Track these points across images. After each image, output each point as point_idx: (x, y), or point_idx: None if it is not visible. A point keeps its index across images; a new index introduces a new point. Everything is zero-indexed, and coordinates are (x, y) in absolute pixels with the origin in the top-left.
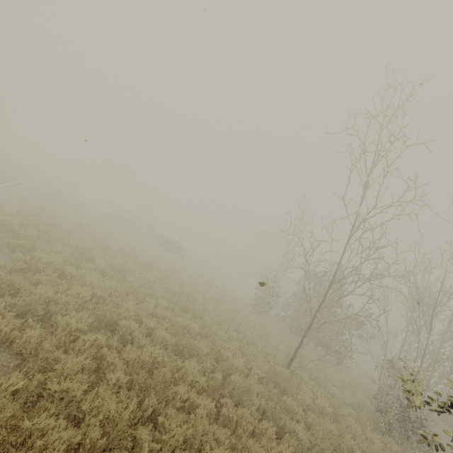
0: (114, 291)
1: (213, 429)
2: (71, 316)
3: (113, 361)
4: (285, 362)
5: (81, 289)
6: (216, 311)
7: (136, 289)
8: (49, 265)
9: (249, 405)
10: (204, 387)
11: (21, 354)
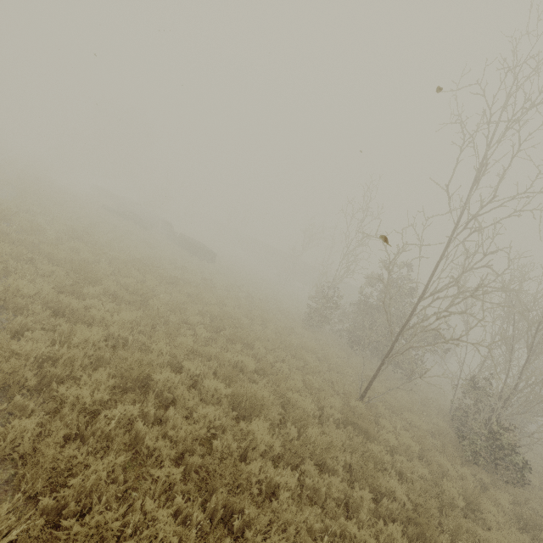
0: (136, 325)
1: (304, 517)
2: (81, 382)
3: (156, 444)
4: (356, 392)
5: (89, 334)
6: (267, 334)
7: (165, 316)
8: (35, 298)
9: (333, 463)
10: (280, 453)
11: (11, 459)
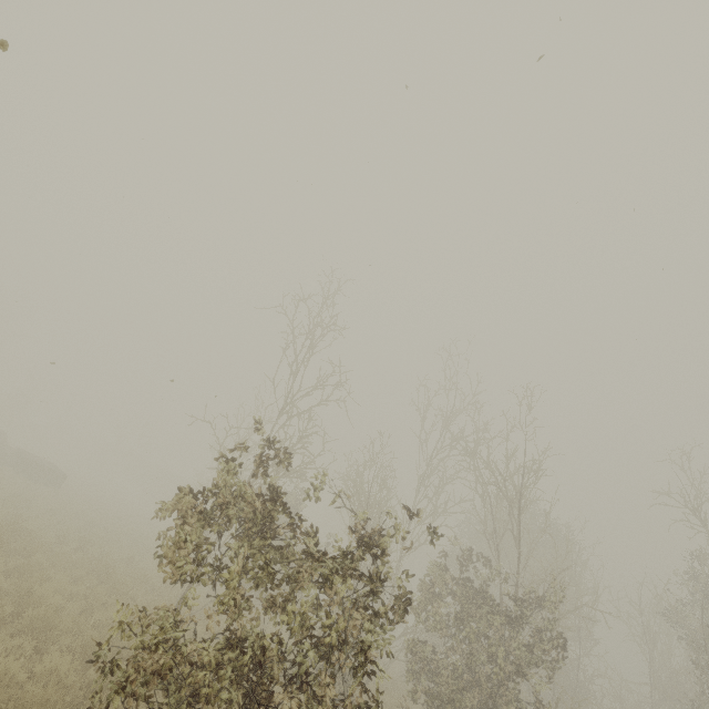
0: None
1: None
2: None
3: None
4: None
5: None
6: (76, 556)
7: None
8: None
9: (47, 646)
10: None
11: None
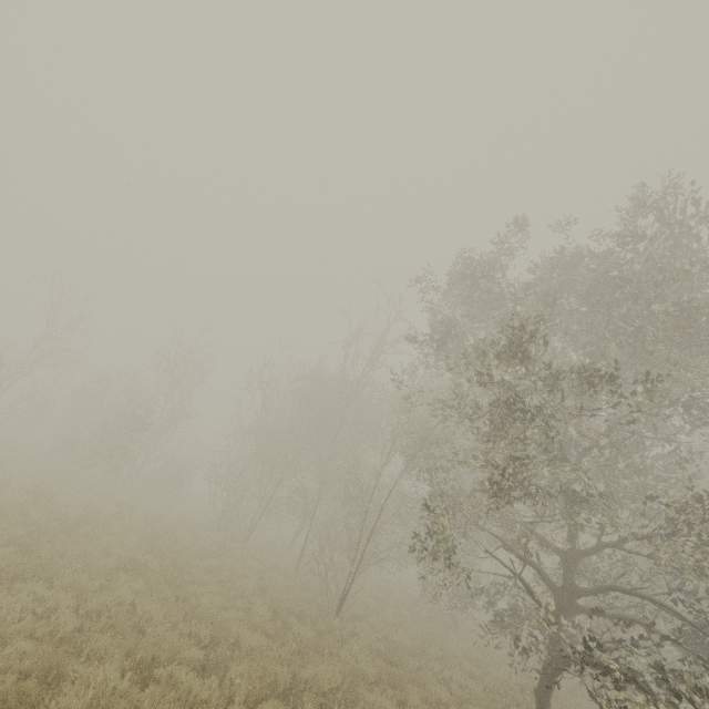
0: None
1: None
2: None
3: None
4: None
5: None
6: None
7: None
8: None
9: None
10: None
11: None
